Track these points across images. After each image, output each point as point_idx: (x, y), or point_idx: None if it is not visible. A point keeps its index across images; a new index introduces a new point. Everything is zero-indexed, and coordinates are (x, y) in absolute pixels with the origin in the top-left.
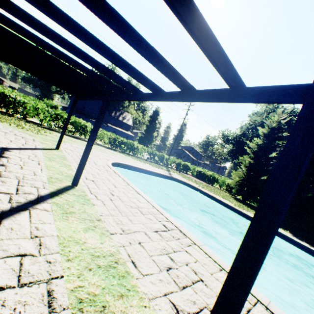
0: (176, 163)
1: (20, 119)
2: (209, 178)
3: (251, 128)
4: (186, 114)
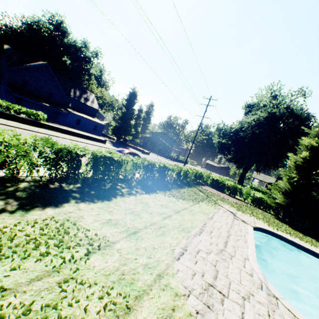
0: (194, 174)
1: None
2: (229, 189)
3: (256, 125)
4: (206, 110)
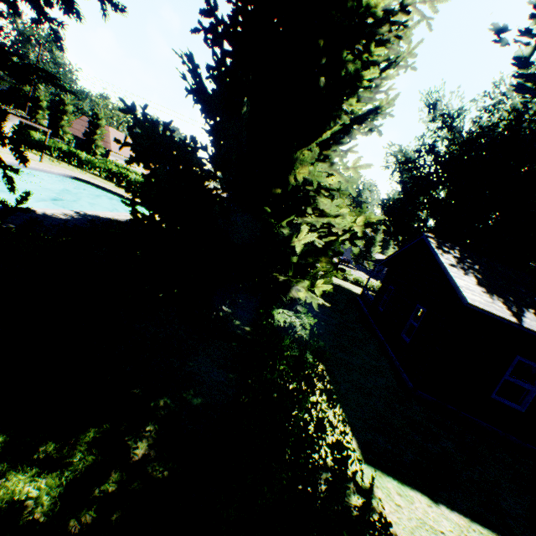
0: None
1: (83, 170)
2: None
3: (399, 168)
4: None
